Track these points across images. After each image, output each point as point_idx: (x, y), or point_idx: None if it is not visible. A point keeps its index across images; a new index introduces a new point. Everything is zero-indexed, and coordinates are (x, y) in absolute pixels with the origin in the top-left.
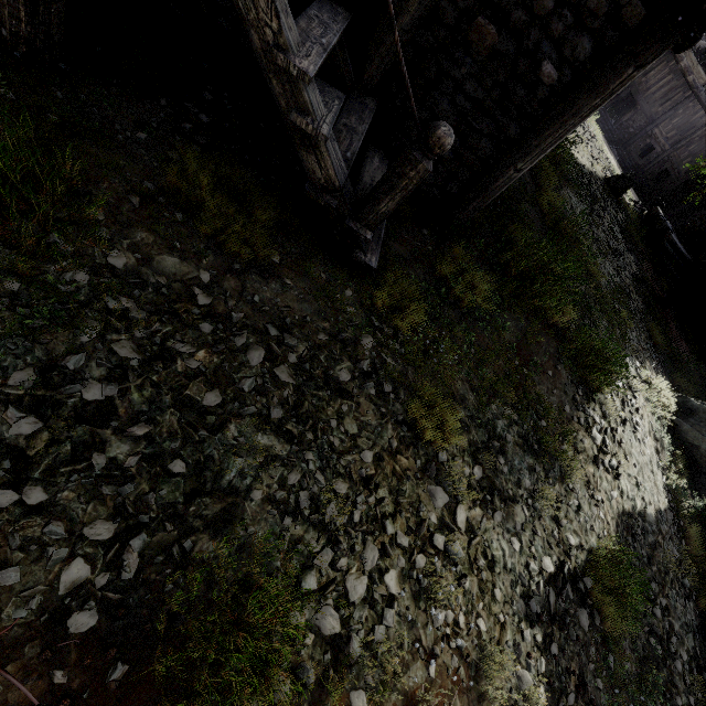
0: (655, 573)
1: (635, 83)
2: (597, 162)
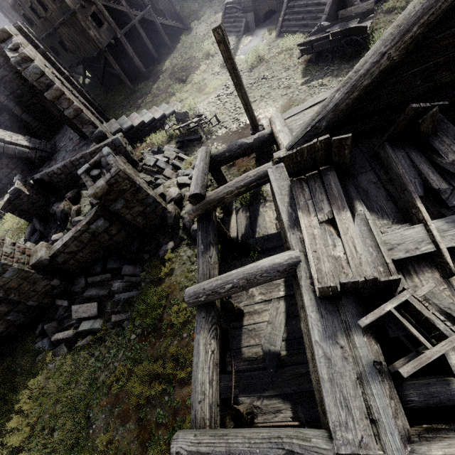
0: None
1: None
2: None
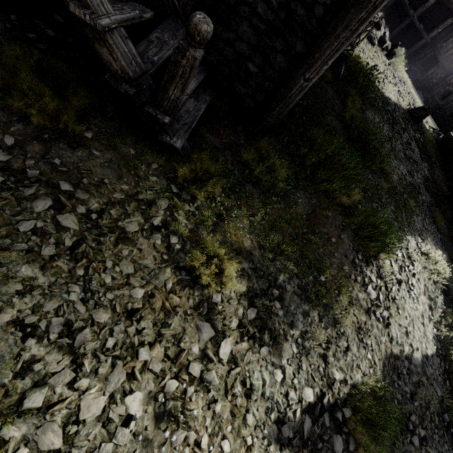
0: (417, 407)
1: (438, 47)
2: (402, 98)
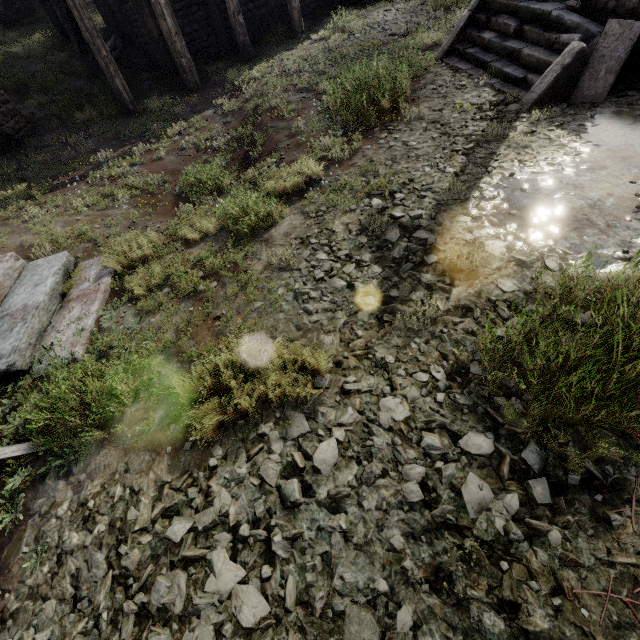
0: None
1: None
2: None
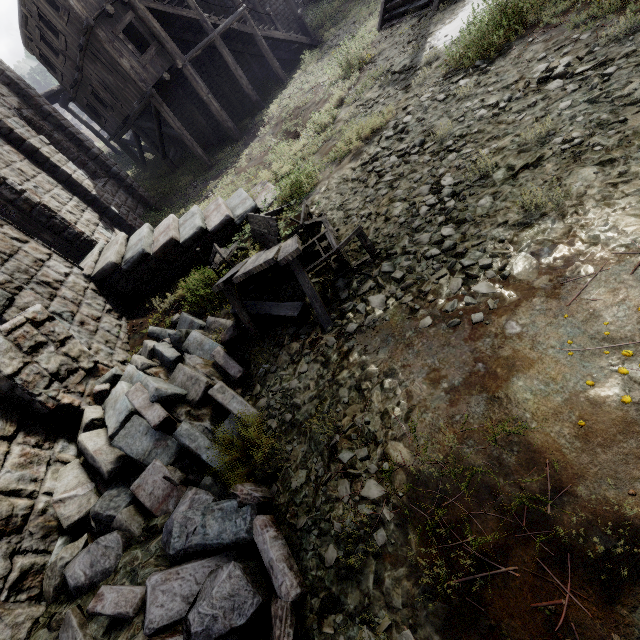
0: None
1: None
2: None
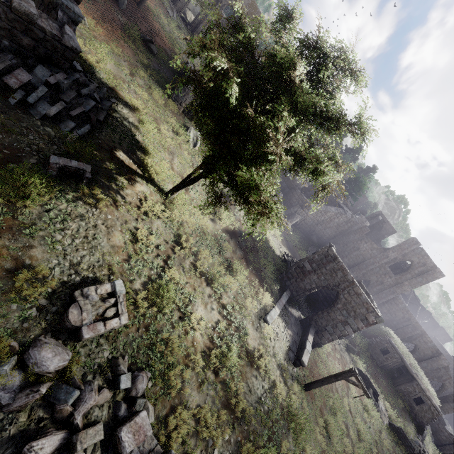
0: None
1: None
2: None
